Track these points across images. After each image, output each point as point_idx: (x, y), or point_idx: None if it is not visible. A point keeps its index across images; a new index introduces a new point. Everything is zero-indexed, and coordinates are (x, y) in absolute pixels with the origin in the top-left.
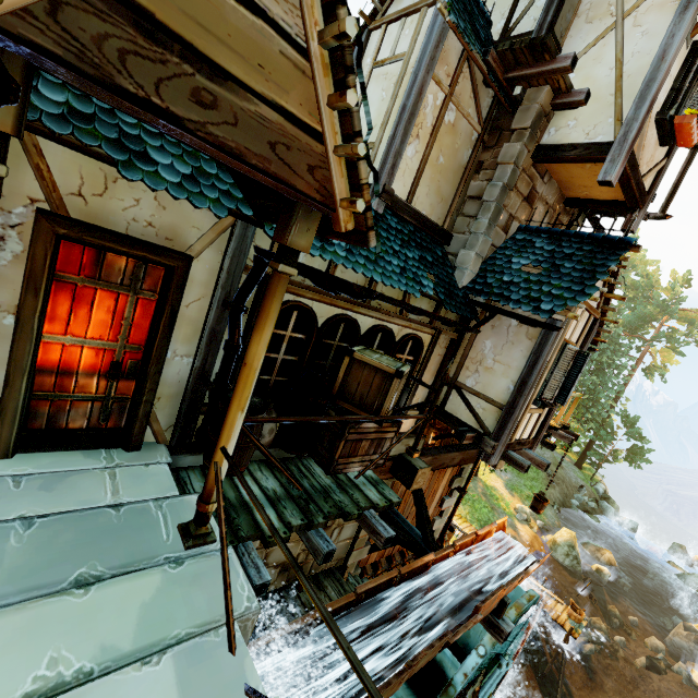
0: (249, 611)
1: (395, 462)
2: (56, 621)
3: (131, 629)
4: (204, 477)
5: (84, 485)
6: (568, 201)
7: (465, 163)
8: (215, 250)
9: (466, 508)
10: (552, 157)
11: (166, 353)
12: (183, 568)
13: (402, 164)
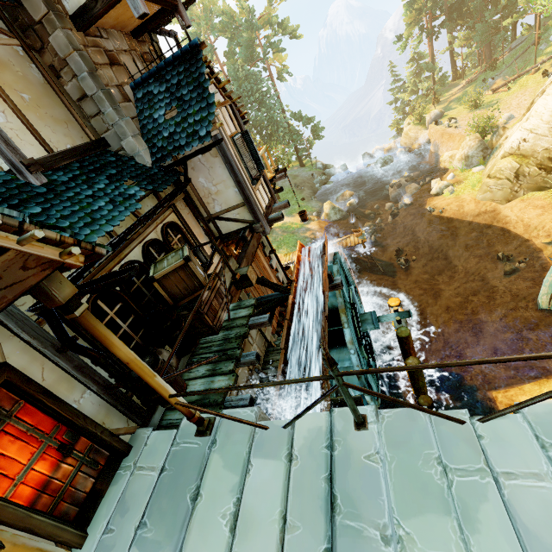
0: (257, 413)
1: (235, 284)
2: (206, 513)
3: (231, 475)
4: (174, 410)
5: (137, 488)
6: (134, 34)
7: (42, 79)
8: (6, 341)
9: (284, 248)
10: (90, 20)
11: (74, 409)
12: (219, 440)
13: (8, 132)
